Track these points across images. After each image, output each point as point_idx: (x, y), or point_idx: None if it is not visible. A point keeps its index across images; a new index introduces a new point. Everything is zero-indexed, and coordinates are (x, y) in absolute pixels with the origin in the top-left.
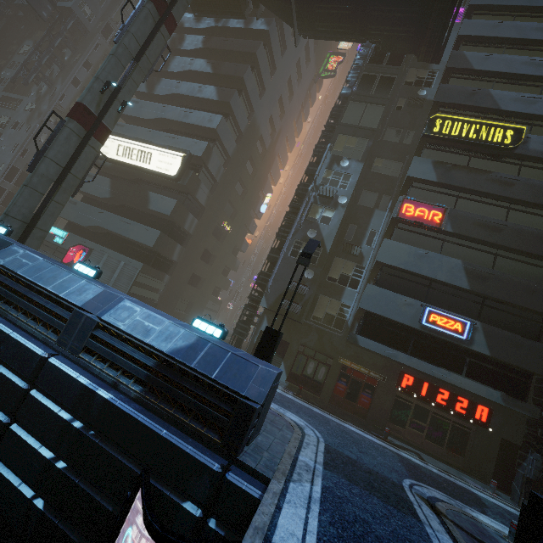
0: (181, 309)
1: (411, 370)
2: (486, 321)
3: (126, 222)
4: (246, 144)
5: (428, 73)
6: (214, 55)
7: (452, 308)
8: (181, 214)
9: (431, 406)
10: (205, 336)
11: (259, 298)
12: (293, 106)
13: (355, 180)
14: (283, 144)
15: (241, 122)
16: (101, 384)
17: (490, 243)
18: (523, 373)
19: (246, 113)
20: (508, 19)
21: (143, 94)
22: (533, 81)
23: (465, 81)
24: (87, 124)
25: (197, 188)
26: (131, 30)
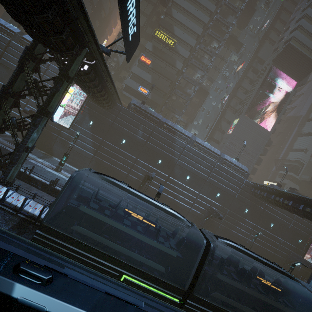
0: None
1: None
2: (153, 92)
3: None
4: (96, 12)
5: (166, 9)
6: None
7: (147, 88)
8: None
9: None
10: None
11: None
12: None
13: None
14: (115, 15)
15: (94, 0)
16: None
17: (159, 73)
18: (157, 104)
19: None
20: (188, 0)
21: None
22: (185, 27)
23: (169, 19)
24: None
25: None
26: None
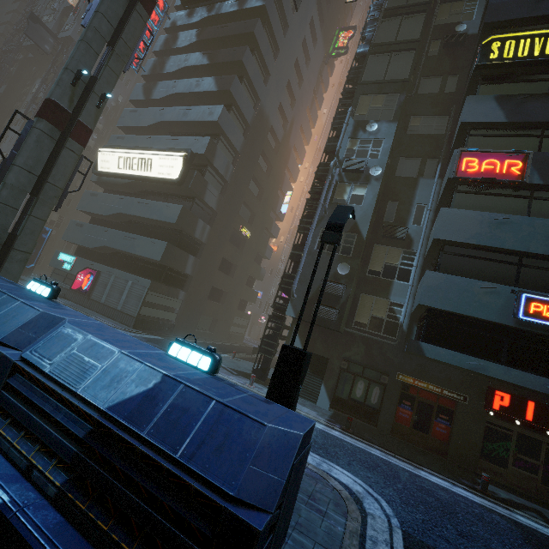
0: (205, 328)
1: (503, 384)
2: None
3: (132, 237)
4: (255, 137)
5: (465, 4)
6: (210, 47)
7: None
8: (190, 220)
9: (544, 436)
10: (180, 371)
11: (285, 306)
12: (305, 92)
13: (388, 145)
14: (298, 136)
15: (246, 112)
16: (2, 472)
17: None
18: None
19: (251, 102)
20: None
21: (142, 102)
22: None
23: None
24: (61, 123)
25: (204, 190)
26: (100, 9)
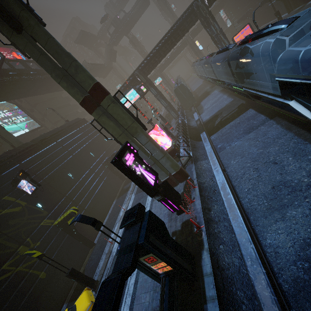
0: None
1: None
2: None
3: None
4: None
5: None
6: None
7: None
8: None
9: None
10: None
11: None
12: None
13: None
14: None
15: None
16: None
17: None
18: None
19: None
20: None
21: None
22: None
23: None
24: None
25: None
26: None
